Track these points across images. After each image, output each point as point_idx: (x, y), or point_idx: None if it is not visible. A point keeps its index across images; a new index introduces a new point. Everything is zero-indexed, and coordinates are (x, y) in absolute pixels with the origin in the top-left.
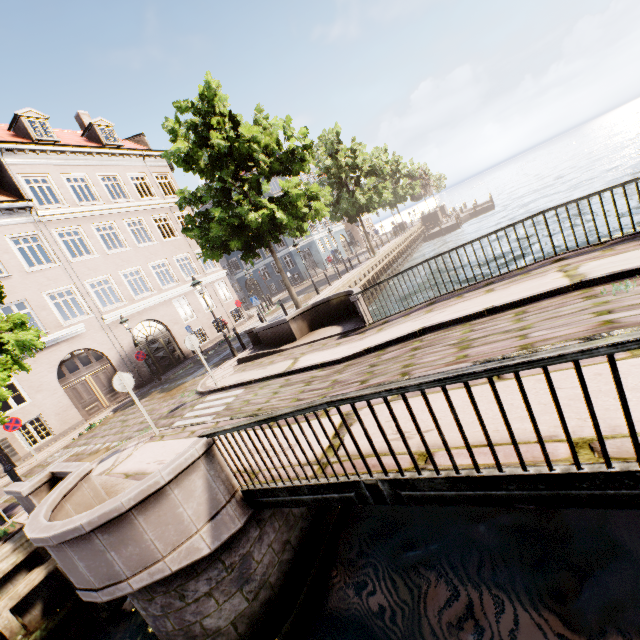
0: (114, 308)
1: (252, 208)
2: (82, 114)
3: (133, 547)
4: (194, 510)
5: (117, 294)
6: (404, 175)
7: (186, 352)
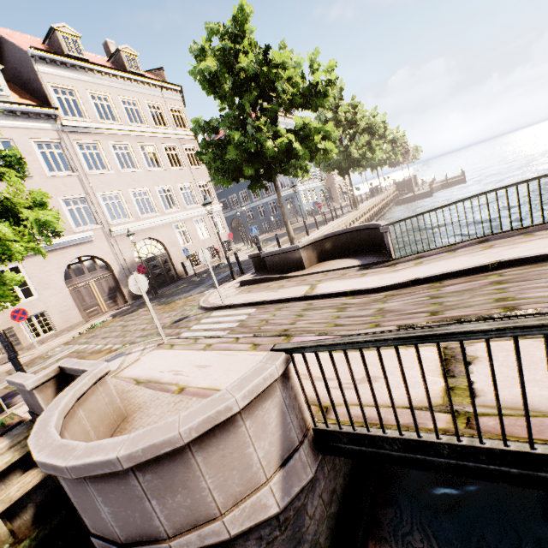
0: (121, 222)
1: (270, 136)
2: (110, 43)
3: (183, 496)
4: (265, 451)
5: (125, 210)
6: (389, 141)
7: (180, 273)
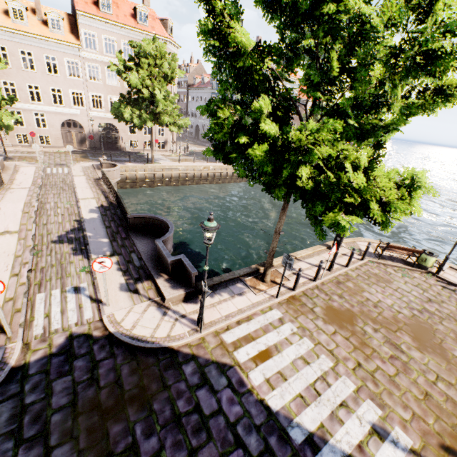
0: (97, 110)
1: (129, 111)
2: None
3: None
4: None
5: (102, 105)
6: None
7: (122, 147)
